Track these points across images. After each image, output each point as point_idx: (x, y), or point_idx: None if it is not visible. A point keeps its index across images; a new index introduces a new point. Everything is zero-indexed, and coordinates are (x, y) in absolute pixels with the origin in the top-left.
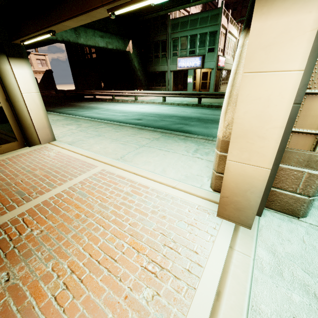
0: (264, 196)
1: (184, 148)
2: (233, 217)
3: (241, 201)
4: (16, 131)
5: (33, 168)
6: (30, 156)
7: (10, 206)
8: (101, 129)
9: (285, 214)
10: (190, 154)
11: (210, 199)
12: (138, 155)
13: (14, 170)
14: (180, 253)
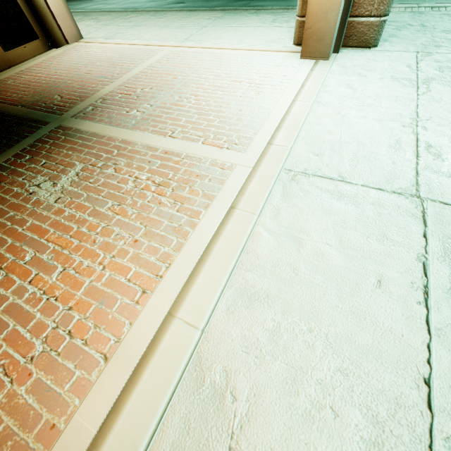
0: (342, 24)
1: (258, 21)
2: (314, 52)
3: (322, 28)
4: (32, 22)
5: (88, 62)
6: (71, 55)
7: (104, 84)
8: (133, 19)
9: (360, 49)
10: (267, 25)
11: (294, 52)
12: (204, 35)
13: (69, 66)
14: (272, 78)
